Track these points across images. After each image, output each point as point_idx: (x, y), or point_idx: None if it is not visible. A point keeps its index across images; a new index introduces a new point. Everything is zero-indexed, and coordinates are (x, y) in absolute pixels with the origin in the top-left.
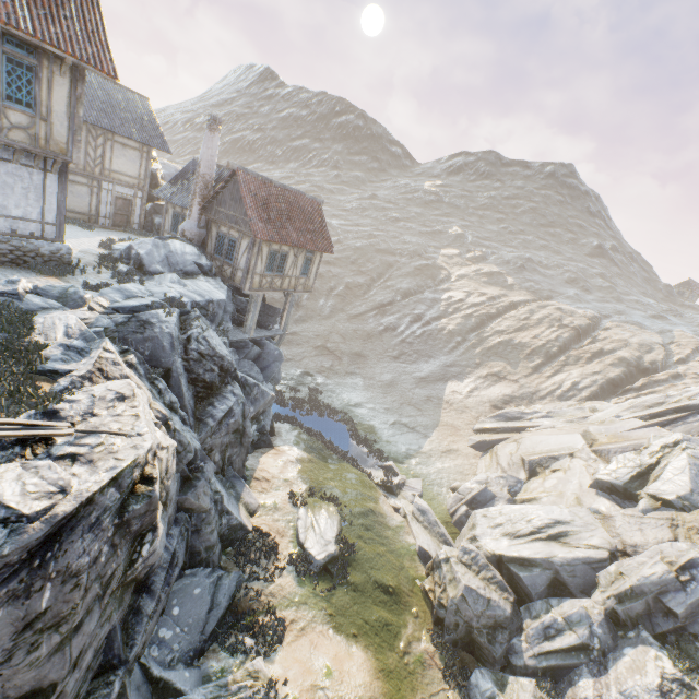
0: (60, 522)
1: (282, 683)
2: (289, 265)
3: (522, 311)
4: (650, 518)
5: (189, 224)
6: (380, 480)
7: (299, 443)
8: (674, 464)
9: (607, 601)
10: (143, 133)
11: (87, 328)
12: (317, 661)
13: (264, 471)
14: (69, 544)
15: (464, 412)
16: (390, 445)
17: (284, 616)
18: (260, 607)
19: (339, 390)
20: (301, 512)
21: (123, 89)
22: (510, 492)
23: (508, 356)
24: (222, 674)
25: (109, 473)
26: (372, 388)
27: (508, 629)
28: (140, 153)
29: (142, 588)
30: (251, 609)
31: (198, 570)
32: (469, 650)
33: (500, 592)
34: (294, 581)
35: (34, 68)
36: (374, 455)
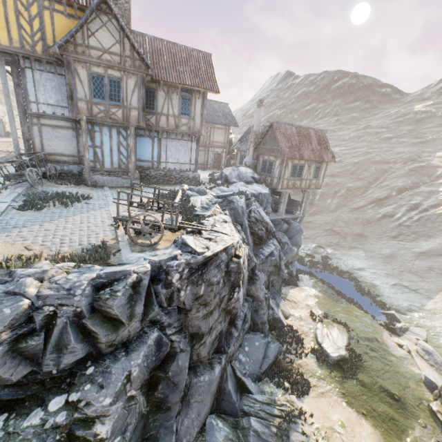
0: (207, 258)
1: (308, 415)
2: (305, 172)
3: None
4: None
5: (248, 158)
6: (383, 321)
7: (315, 287)
8: None
9: None
10: (226, 120)
11: (208, 201)
12: (333, 415)
13: (292, 297)
14: (210, 270)
15: None
16: (391, 299)
17: (308, 380)
18: (293, 370)
19: (344, 258)
20: (318, 325)
21: (218, 102)
22: None
23: None
24: (271, 394)
25: (223, 246)
26: (373, 258)
27: None
28: (225, 130)
29: (232, 324)
30: (287, 369)
31: (257, 333)
32: None
33: None
34: (315, 364)
35: (190, 99)
36: (376, 304)
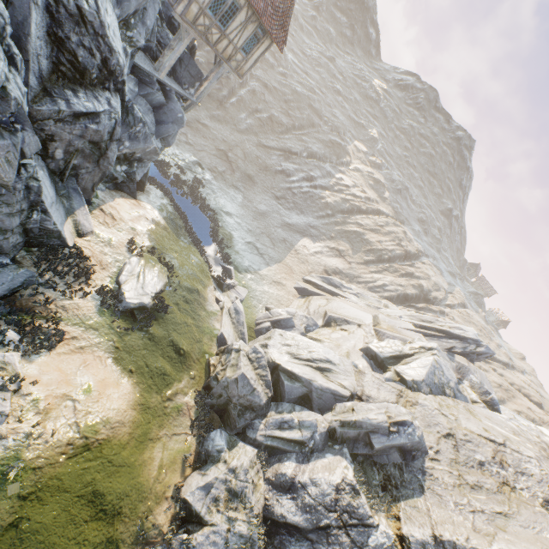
0: None
1: (30, 382)
2: (235, 26)
3: (382, 220)
4: (388, 385)
5: None
6: (217, 275)
7: (162, 211)
8: (422, 360)
9: (334, 422)
10: None
11: None
12: (81, 377)
13: (115, 210)
14: None
15: (304, 263)
16: (238, 255)
17: (67, 330)
18: (44, 313)
19: (219, 194)
20: (133, 260)
21: None
22: (306, 329)
23: (355, 244)
24: None
25: None
26: (247, 209)
27: (256, 413)
28: None
29: None
30: (33, 311)
31: None
32: (220, 414)
33: (265, 388)
34: (95, 308)
35: None
36: (221, 256)
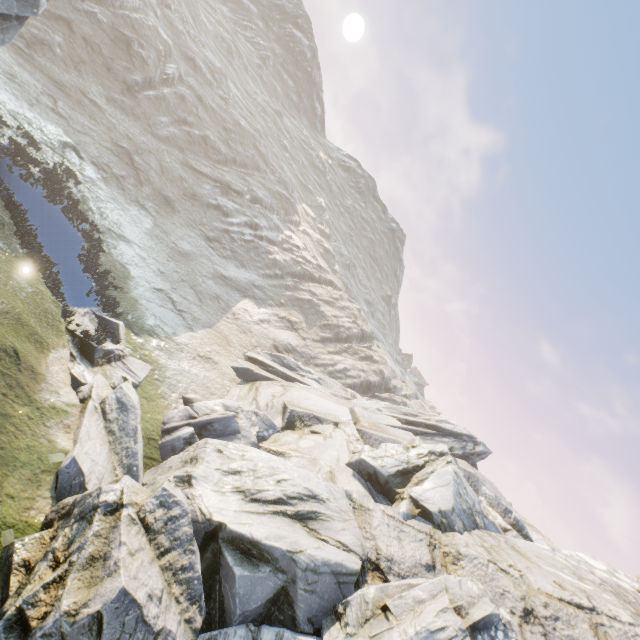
0: None
1: None
2: None
3: (336, 292)
4: (410, 526)
5: None
6: (83, 330)
7: None
8: (441, 474)
9: None
10: None
11: None
12: None
13: None
14: None
15: (246, 333)
16: (136, 306)
17: None
18: None
19: (110, 205)
20: None
21: None
22: (258, 434)
23: (309, 316)
24: None
25: None
26: (160, 241)
27: None
28: None
29: None
30: None
31: None
32: None
33: (186, 604)
34: None
35: None
36: (99, 299)
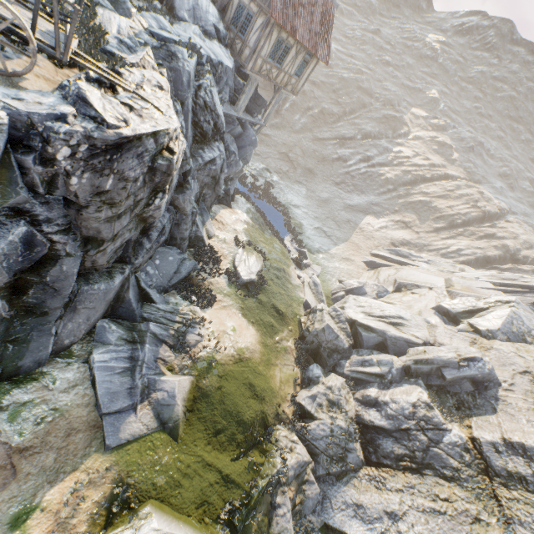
0: (123, 139)
1: (208, 322)
2: (288, 61)
3: (451, 184)
4: (461, 334)
5: None
6: (295, 257)
7: (249, 213)
8: (497, 312)
9: (408, 361)
10: None
11: (133, 35)
12: (229, 323)
13: (222, 218)
14: (125, 158)
15: (369, 239)
16: (309, 240)
17: (216, 296)
18: (203, 286)
19: (286, 191)
20: (240, 251)
21: None
22: (377, 295)
23: (421, 213)
24: (176, 305)
25: (152, 128)
26: (311, 199)
27: (341, 355)
28: None
29: (145, 234)
30: (198, 285)
31: (173, 248)
32: (313, 357)
33: (346, 337)
34: (225, 283)
35: None
36: (295, 242)
